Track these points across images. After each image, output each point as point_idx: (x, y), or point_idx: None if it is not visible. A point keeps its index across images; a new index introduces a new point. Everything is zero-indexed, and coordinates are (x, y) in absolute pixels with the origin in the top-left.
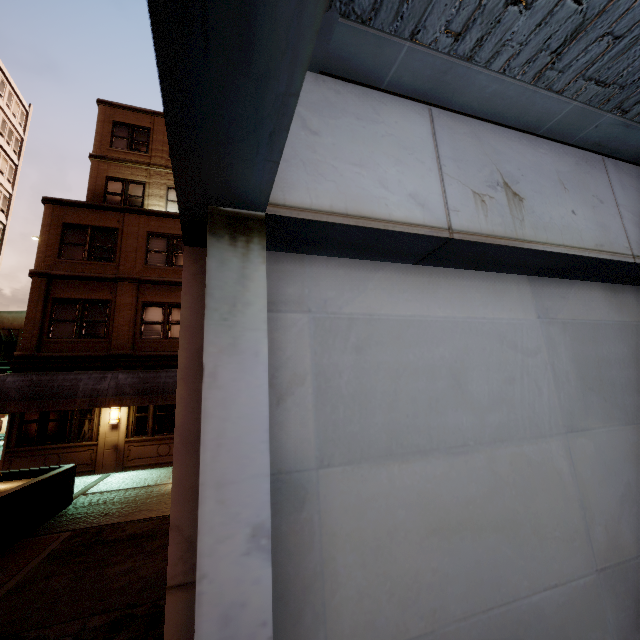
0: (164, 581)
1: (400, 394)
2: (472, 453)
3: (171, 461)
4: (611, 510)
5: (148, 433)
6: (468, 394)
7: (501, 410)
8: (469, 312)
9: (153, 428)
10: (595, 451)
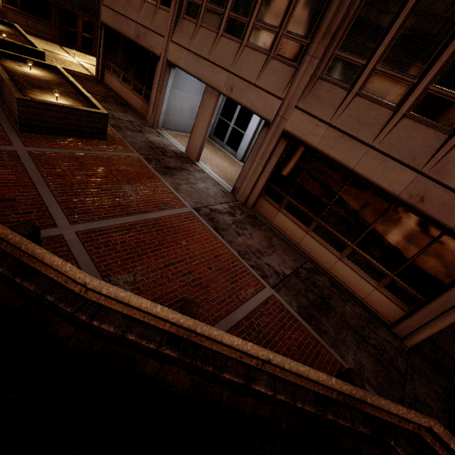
0: (109, 93)
1: (180, 84)
2: (184, 92)
3: (37, 34)
4: (195, 104)
5: (18, 7)
6: (186, 87)
7: (189, 90)
8: (190, 78)
9: (21, 5)
10: (196, 98)
